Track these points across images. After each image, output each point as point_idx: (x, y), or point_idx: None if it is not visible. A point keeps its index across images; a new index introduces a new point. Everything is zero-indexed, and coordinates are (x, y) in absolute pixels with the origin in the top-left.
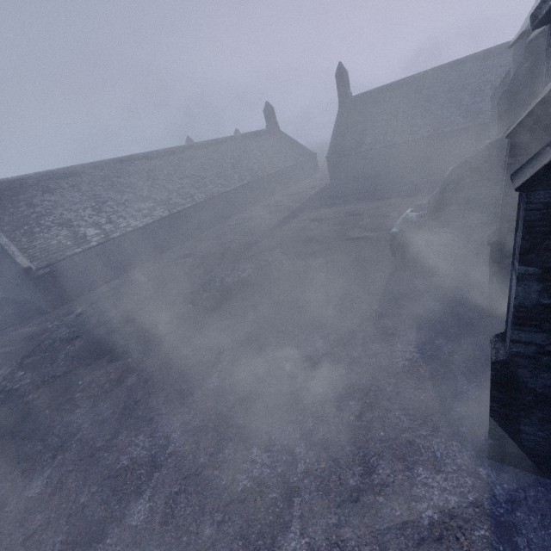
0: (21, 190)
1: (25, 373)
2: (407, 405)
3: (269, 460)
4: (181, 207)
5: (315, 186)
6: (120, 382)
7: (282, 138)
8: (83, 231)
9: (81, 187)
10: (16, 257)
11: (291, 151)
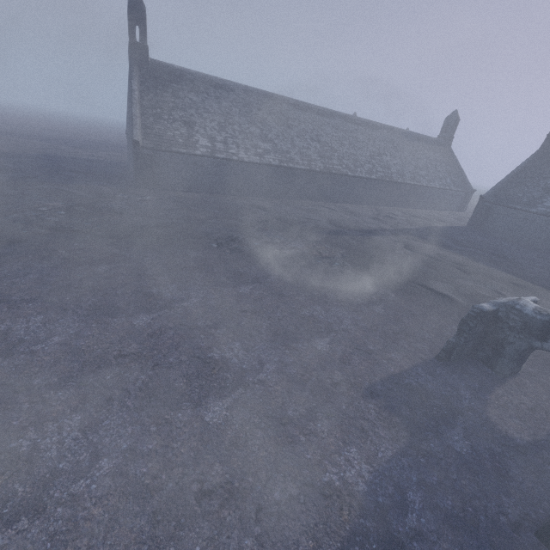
0: (176, 80)
1: (64, 214)
2: (271, 545)
3: (71, 443)
4: (293, 165)
5: (446, 221)
6: (93, 264)
7: (447, 156)
8: (198, 137)
9: (223, 101)
10: (135, 129)
11: (447, 173)
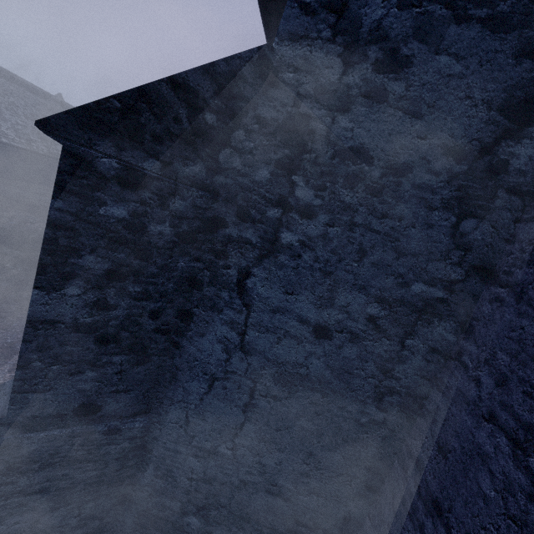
0: None
1: None
2: None
3: (2, 334)
4: (8, 141)
5: None
6: None
7: None
8: None
9: None
10: None
11: None
